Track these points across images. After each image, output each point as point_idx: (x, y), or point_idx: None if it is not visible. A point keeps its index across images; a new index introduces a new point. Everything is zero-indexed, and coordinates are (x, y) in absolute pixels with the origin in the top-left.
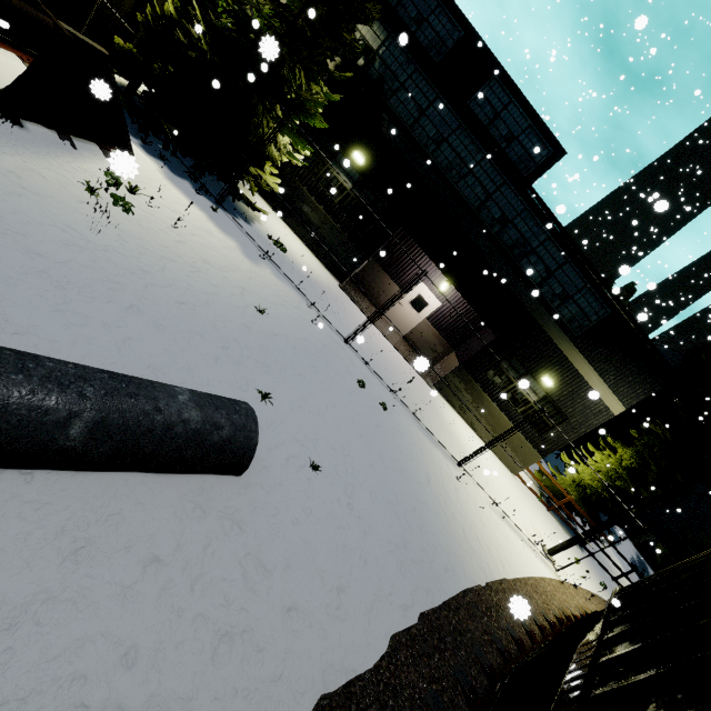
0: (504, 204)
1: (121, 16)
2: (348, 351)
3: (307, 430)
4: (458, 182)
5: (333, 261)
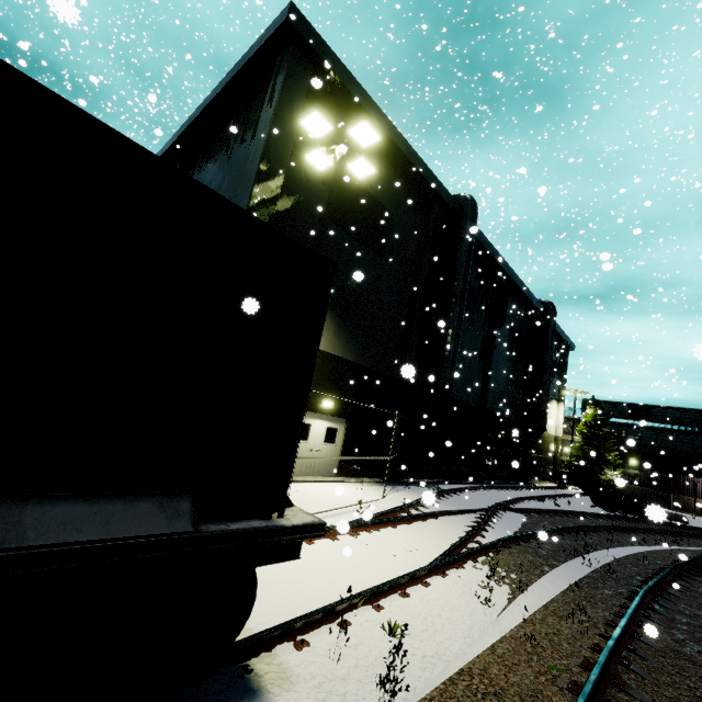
0: (701, 443)
1: (551, 470)
2: (697, 520)
3: (698, 524)
4: (675, 447)
5: (658, 502)
